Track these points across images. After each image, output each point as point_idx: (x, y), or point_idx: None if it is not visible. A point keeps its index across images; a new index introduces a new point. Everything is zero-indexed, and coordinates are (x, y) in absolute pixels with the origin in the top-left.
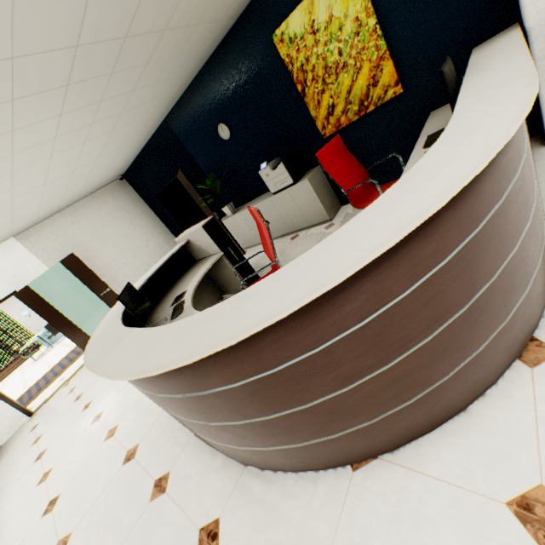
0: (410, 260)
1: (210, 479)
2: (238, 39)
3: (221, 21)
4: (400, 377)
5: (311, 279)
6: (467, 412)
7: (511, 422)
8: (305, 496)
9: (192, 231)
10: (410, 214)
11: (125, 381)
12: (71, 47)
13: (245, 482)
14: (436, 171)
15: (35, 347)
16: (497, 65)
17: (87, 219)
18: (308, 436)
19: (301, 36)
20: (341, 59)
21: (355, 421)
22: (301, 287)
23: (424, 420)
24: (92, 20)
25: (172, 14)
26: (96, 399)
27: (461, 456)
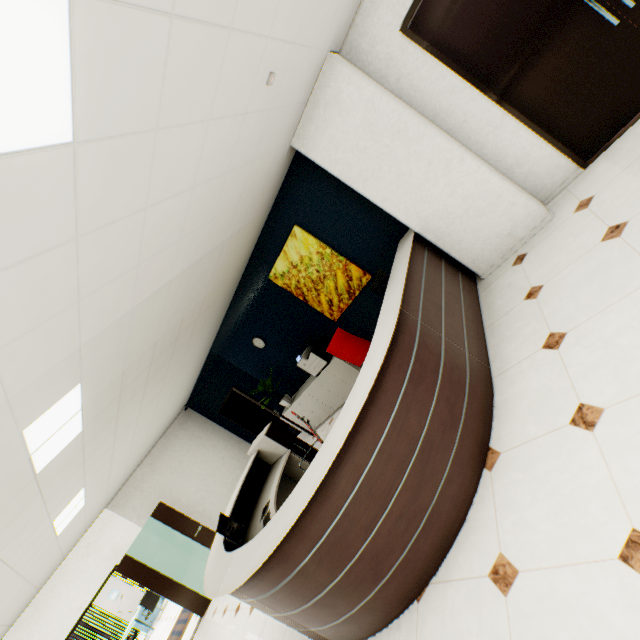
0: (363, 443)
1: None
2: (247, 286)
3: (232, 285)
4: (401, 513)
5: (315, 476)
6: (466, 521)
7: (485, 517)
8: None
9: (259, 441)
10: (347, 423)
11: (243, 625)
12: (149, 365)
13: None
14: (359, 388)
15: (133, 636)
16: (396, 280)
17: (164, 460)
18: (372, 583)
19: (287, 271)
20: (320, 274)
21: (393, 557)
22: (312, 483)
23: (440, 538)
24: (159, 347)
25: (201, 309)
26: None
27: (467, 555)
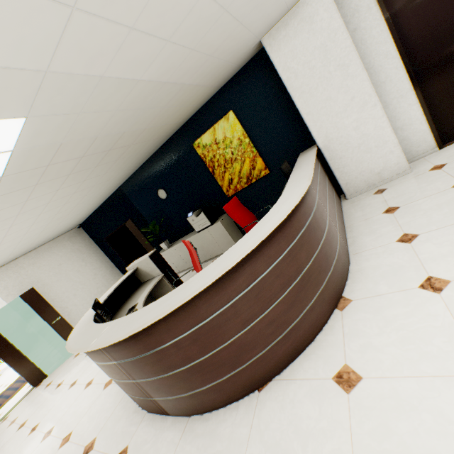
0: (265, 255)
1: (163, 436)
2: (172, 145)
3: (163, 137)
4: (273, 319)
5: (221, 267)
6: (315, 341)
7: (333, 339)
8: (231, 418)
9: (141, 260)
10: (261, 235)
11: (75, 395)
12: (80, 157)
13: (190, 427)
14: (272, 217)
15: None
16: (304, 167)
17: (46, 259)
18: (229, 368)
19: (209, 145)
20: (233, 156)
21: (254, 352)
22: (217, 271)
23: (292, 348)
24: (95, 145)
25: (137, 138)
26: (44, 419)
27: (313, 363)
